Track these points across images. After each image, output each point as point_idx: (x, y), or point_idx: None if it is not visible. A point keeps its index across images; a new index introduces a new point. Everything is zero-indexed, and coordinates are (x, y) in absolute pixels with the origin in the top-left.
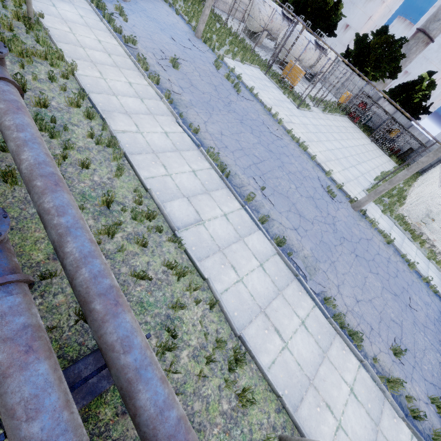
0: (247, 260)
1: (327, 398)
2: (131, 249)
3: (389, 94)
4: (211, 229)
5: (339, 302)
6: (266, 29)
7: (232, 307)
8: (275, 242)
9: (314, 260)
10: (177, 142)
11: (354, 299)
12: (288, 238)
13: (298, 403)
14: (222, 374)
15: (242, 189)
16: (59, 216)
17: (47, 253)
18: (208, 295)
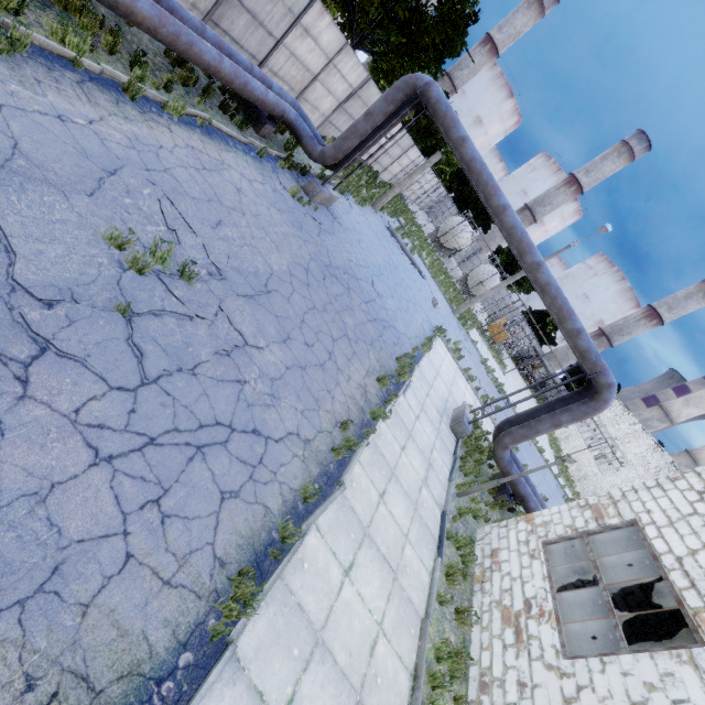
0: None
1: None
2: None
3: (529, 317)
4: None
5: None
6: (457, 248)
7: None
8: None
9: None
10: None
11: None
12: None
13: None
14: None
15: None
16: None
17: None
18: None
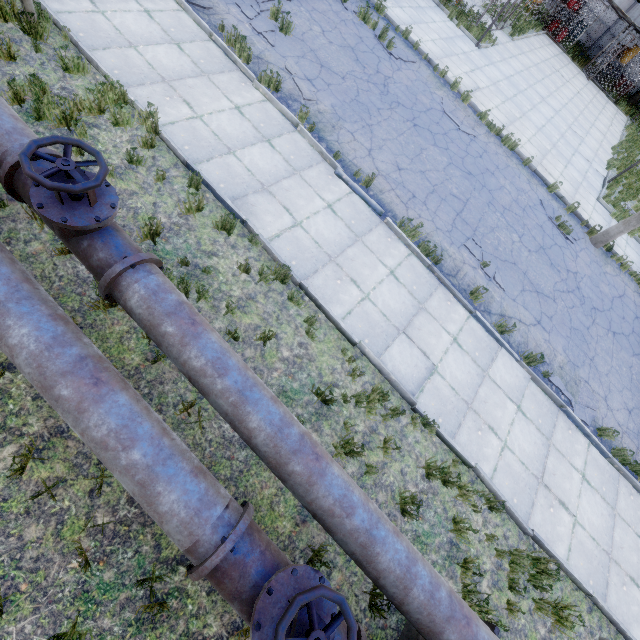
0: (502, 409)
1: (629, 570)
2: (376, 458)
3: None
4: (447, 374)
5: (612, 425)
6: None
7: (509, 493)
8: (525, 360)
9: (572, 368)
10: (351, 219)
11: (626, 410)
12: (535, 344)
13: (605, 590)
14: (527, 592)
15: (460, 278)
16: (349, 516)
17: (292, 516)
18: (479, 488)
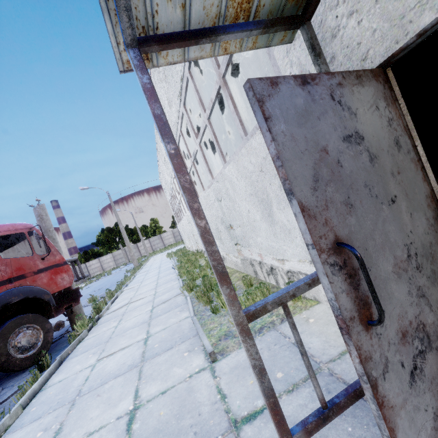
0: None
1: None
2: None
3: None
4: None
5: None
6: None
7: None
8: None
9: None
10: None
11: None
12: None
13: None
14: None
15: None
16: None
17: None
18: None
